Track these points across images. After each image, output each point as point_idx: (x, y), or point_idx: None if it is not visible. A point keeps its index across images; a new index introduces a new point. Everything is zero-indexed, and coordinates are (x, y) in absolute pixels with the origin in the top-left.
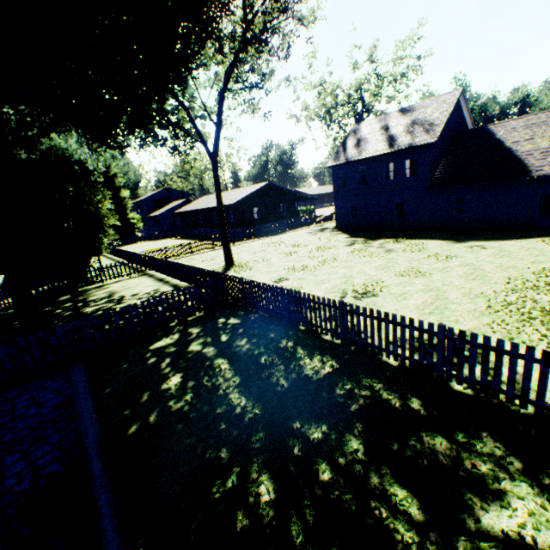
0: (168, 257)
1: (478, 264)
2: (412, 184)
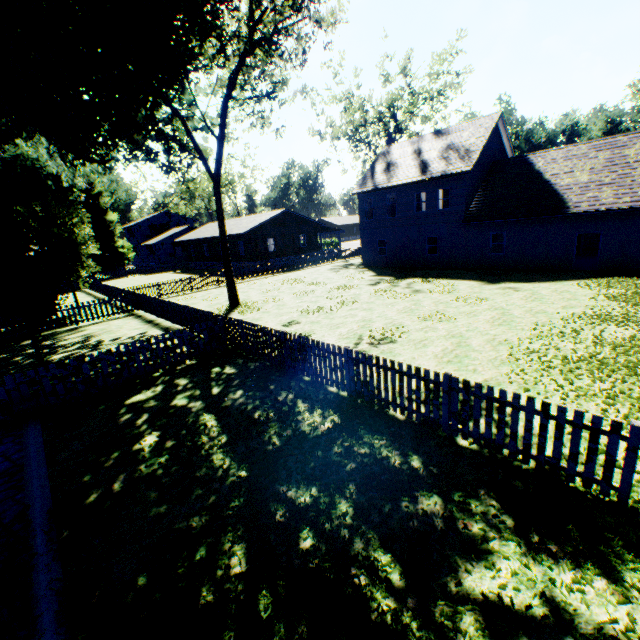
0: (163, 294)
1: (507, 308)
2: (445, 217)
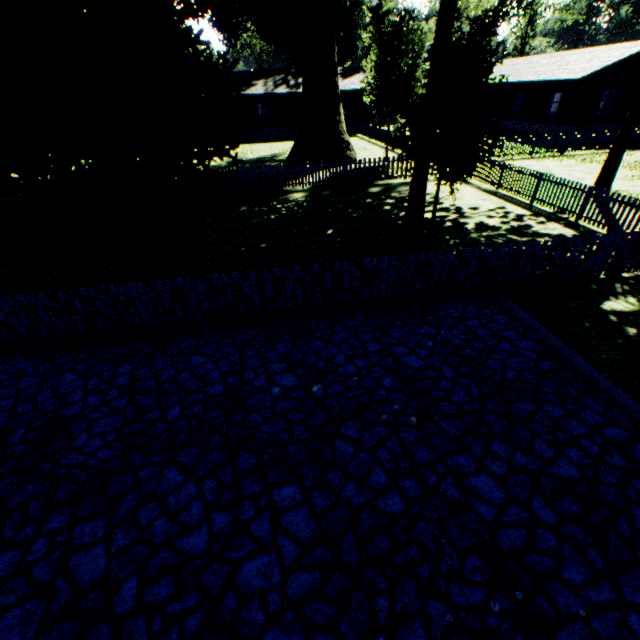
0: None
1: None
2: None
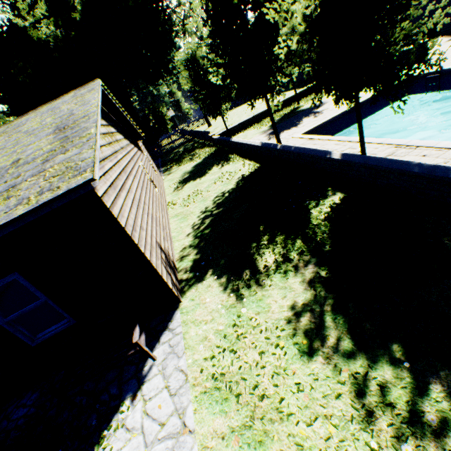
0: (194, 129)
1: None
2: None
